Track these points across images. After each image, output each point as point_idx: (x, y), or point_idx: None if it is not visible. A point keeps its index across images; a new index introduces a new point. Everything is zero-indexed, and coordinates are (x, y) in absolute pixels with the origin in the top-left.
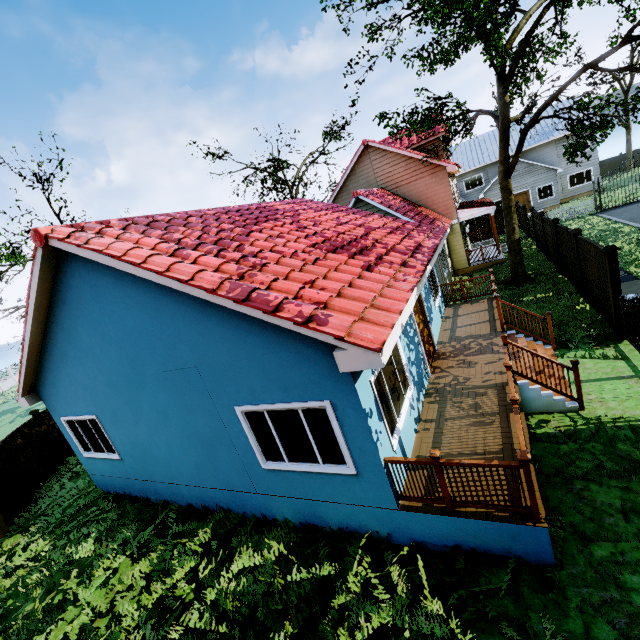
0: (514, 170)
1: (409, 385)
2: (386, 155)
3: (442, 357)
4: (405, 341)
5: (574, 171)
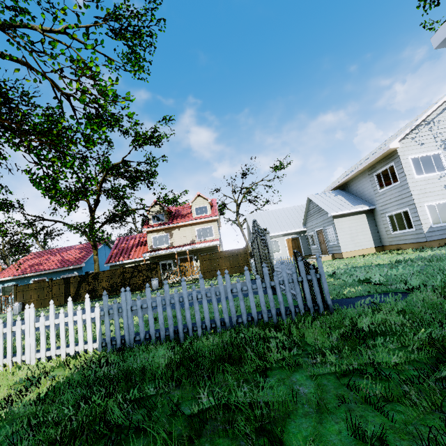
0: (313, 206)
1: None
2: None
3: None
4: None
5: (392, 210)
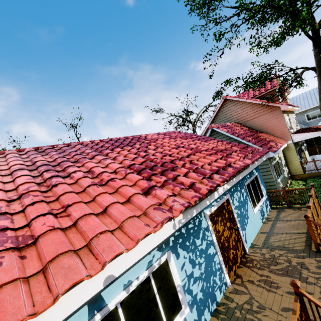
0: None
1: (182, 308)
2: (238, 103)
3: (248, 265)
4: (187, 257)
5: None
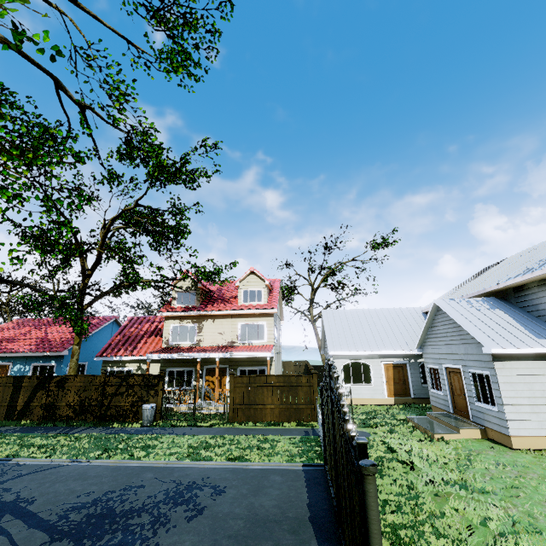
0: (442, 321)
1: None
2: None
3: None
4: None
5: None
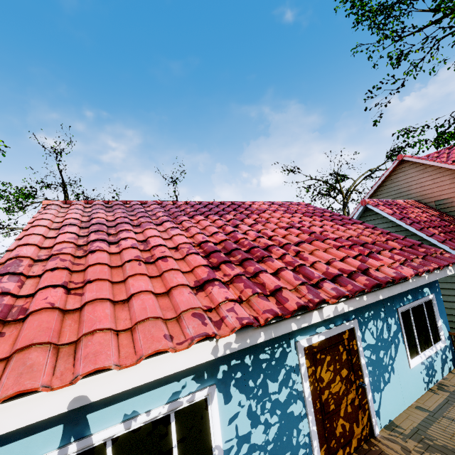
0: None
1: None
2: (425, 169)
3: None
4: (246, 405)
5: None
